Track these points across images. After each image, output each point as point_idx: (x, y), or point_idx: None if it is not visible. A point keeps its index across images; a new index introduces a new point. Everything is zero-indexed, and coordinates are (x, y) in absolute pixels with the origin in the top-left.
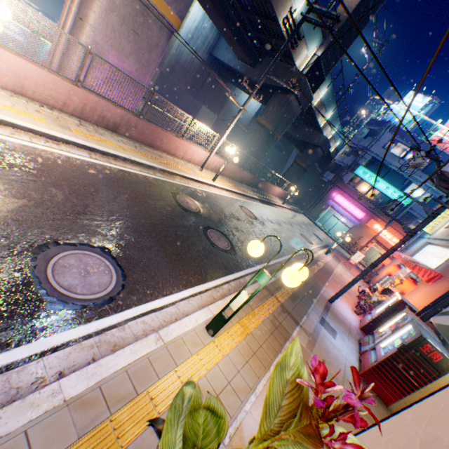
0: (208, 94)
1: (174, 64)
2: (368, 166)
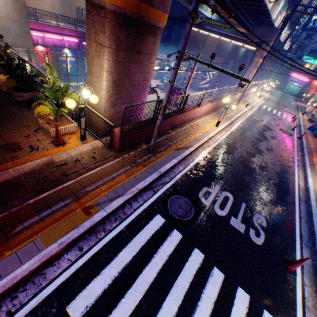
0: (233, 56)
1: (227, 54)
2: (308, 54)
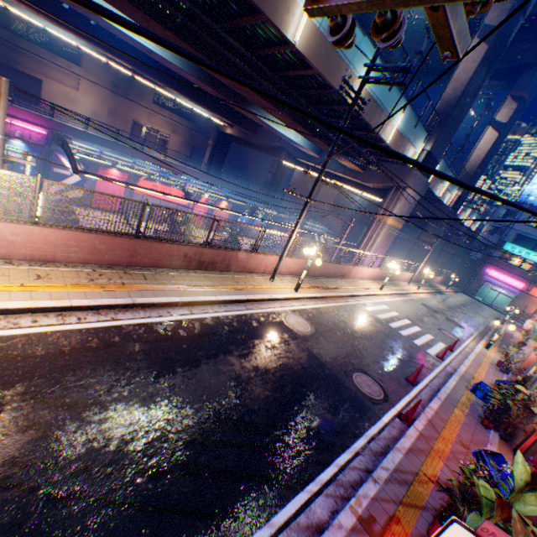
0: (368, 219)
1: (352, 213)
2: (514, 241)
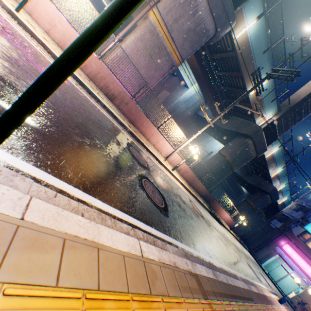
0: (188, 134)
1: (171, 111)
2: None
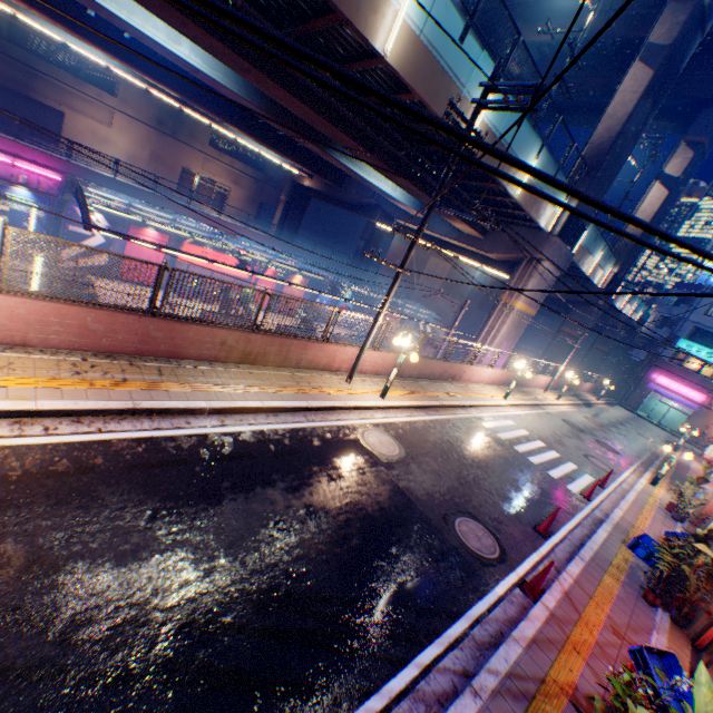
0: (491, 303)
1: (469, 294)
2: (691, 337)
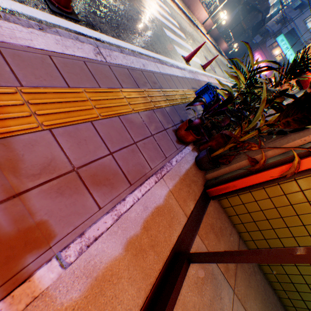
0: None
1: None
2: (287, 35)
